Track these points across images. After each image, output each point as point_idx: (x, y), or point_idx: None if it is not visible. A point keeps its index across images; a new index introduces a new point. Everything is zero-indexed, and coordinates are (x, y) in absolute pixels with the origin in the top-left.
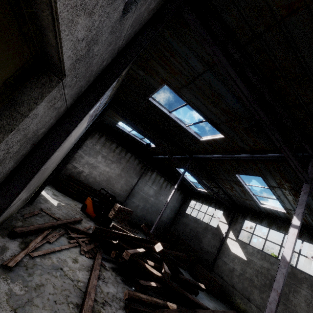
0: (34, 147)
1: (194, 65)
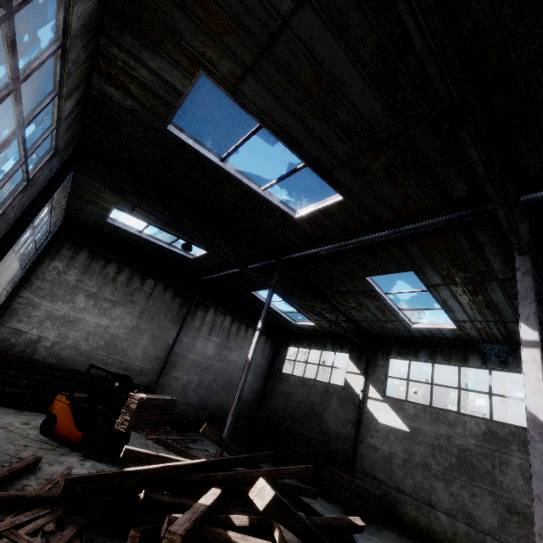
0: None
1: None
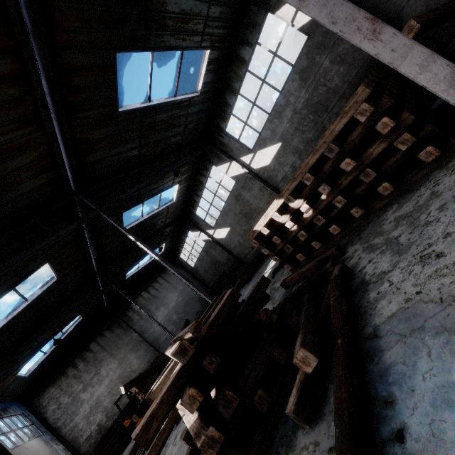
0: None
1: None
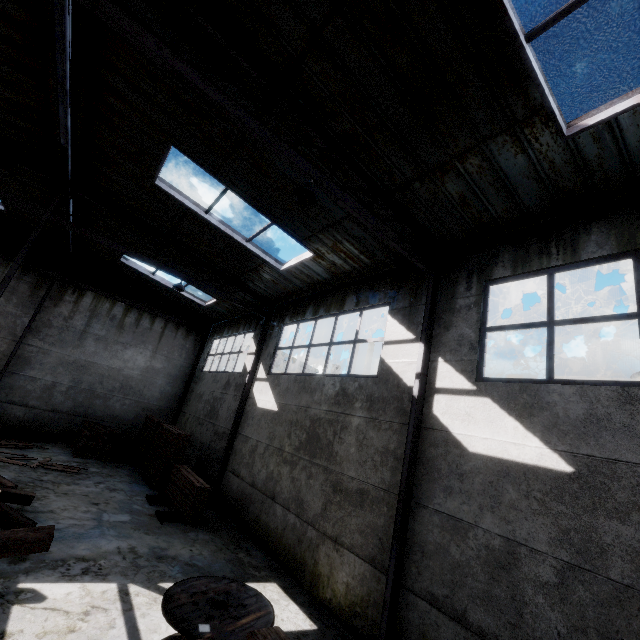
0: None
1: None
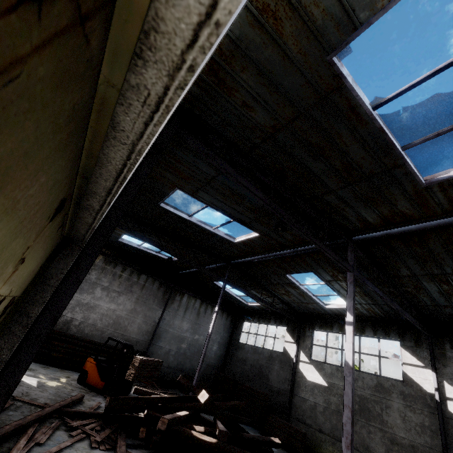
0: (43, 308)
1: (205, 170)
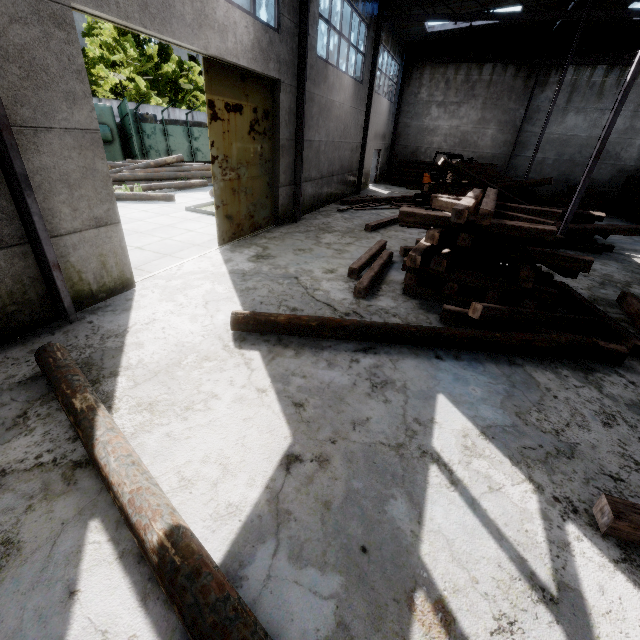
0: (297, 117)
1: None
